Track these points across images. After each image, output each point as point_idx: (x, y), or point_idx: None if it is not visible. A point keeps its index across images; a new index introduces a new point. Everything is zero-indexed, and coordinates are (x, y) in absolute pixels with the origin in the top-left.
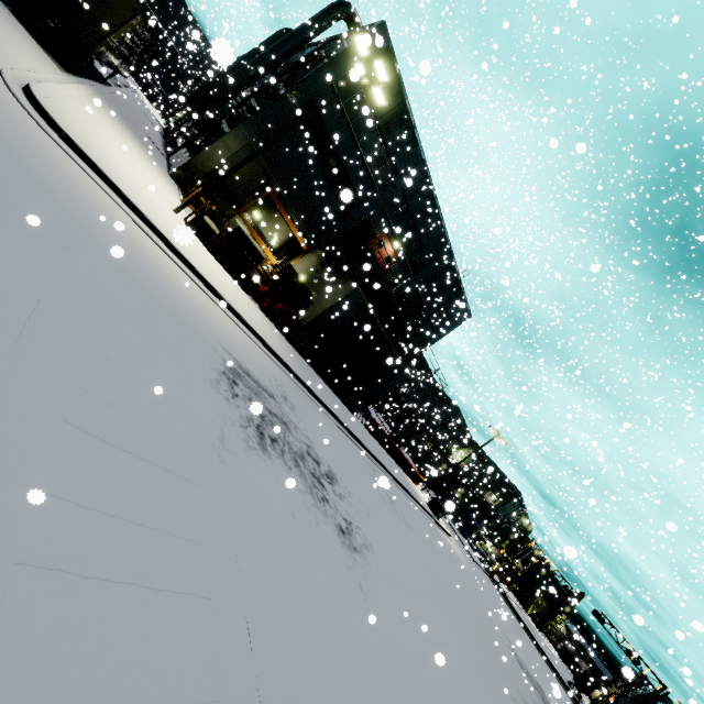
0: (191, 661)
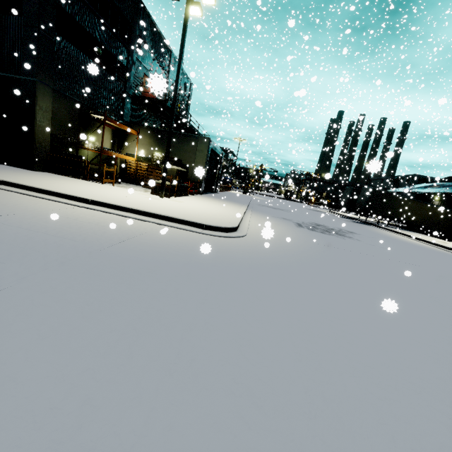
0: (449, 264)
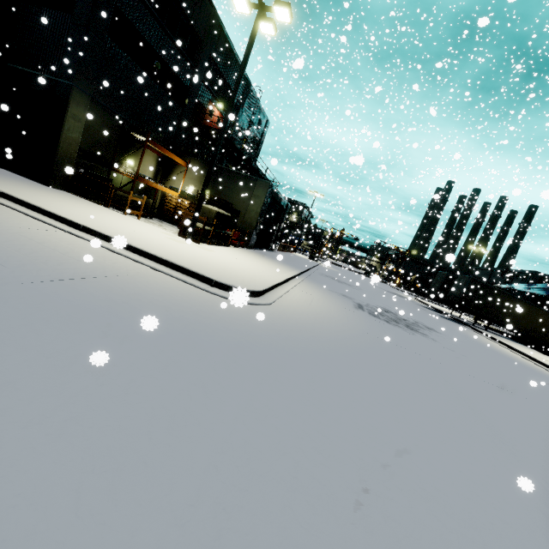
0: None
